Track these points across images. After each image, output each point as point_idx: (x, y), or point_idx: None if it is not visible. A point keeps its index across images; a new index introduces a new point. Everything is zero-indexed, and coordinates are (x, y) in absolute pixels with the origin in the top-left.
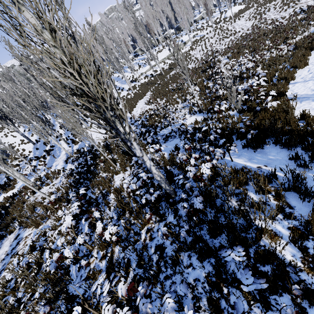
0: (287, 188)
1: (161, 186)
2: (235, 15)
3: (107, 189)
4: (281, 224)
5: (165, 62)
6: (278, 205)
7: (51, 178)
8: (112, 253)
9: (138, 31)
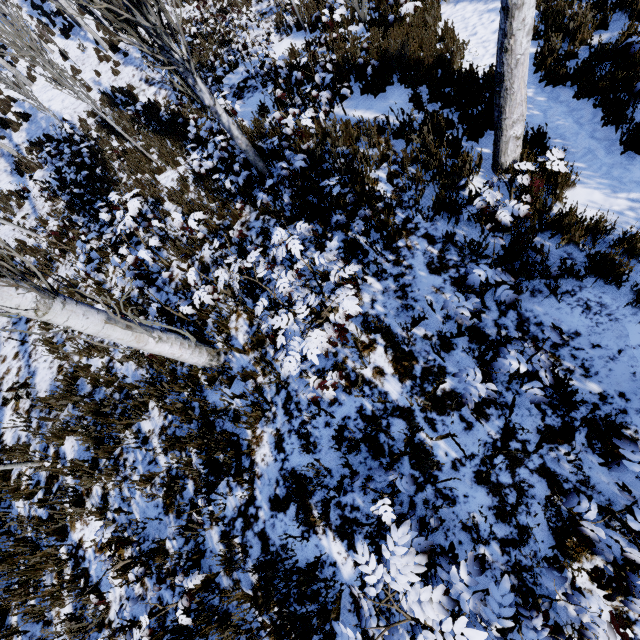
0: (397, 134)
1: (250, 161)
2: None
3: (156, 194)
4: (384, 172)
5: None
6: (383, 152)
7: (5, 210)
8: (201, 259)
9: None
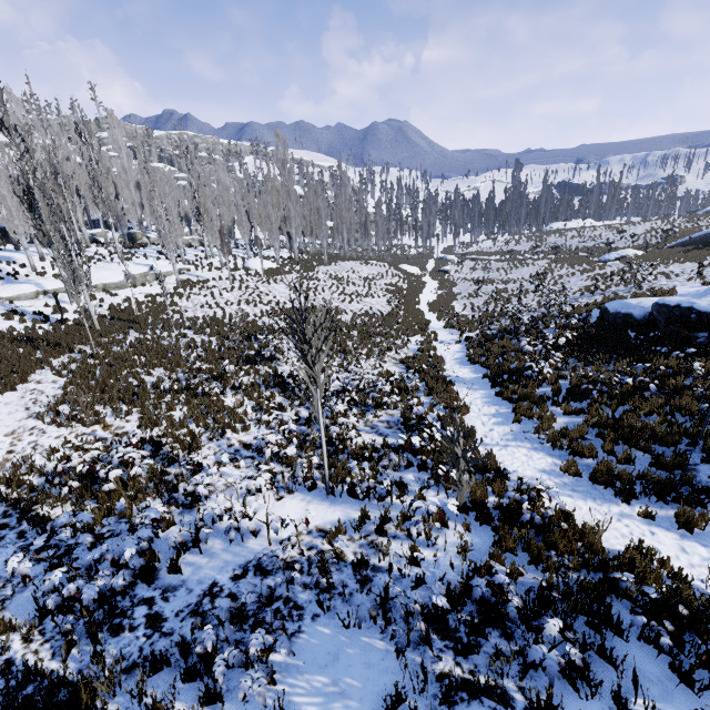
0: None
1: None
2: (267, 273)
3: None
4: None
5: (96, 295)
6: None
7: None
8: None
9: (16, 190)
